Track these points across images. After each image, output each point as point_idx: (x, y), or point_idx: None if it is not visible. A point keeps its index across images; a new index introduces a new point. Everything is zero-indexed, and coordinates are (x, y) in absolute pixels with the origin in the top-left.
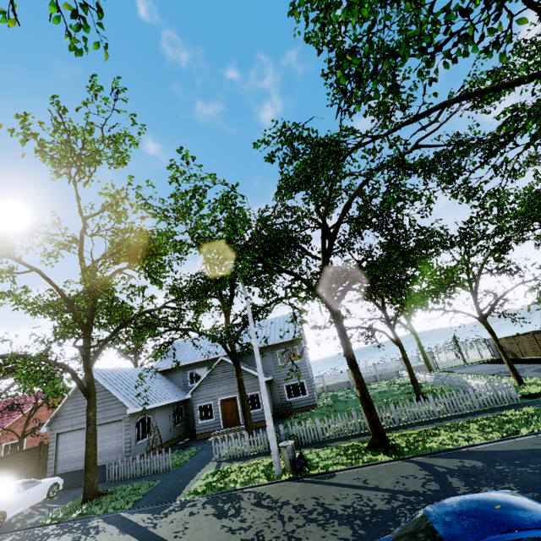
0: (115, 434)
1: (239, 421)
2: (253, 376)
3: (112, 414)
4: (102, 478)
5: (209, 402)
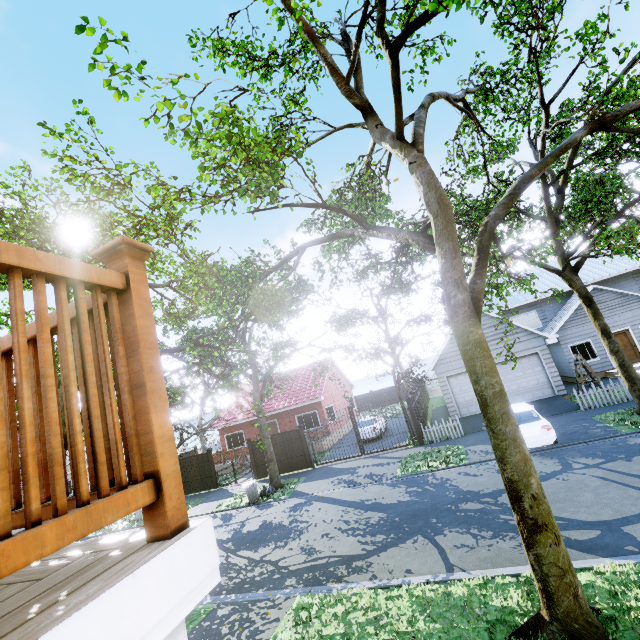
0: (530, 370)
1: (639, 357)
2: None
3: (520, 349)
4: (562, 409)
5: (585, 341)
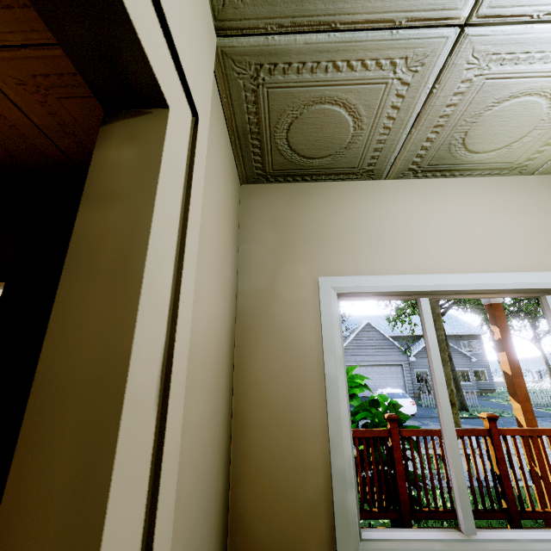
0: (395, 375)
1: None
2: (462, 356)
3: (392, 359)
4: None
5: (424, 369)
